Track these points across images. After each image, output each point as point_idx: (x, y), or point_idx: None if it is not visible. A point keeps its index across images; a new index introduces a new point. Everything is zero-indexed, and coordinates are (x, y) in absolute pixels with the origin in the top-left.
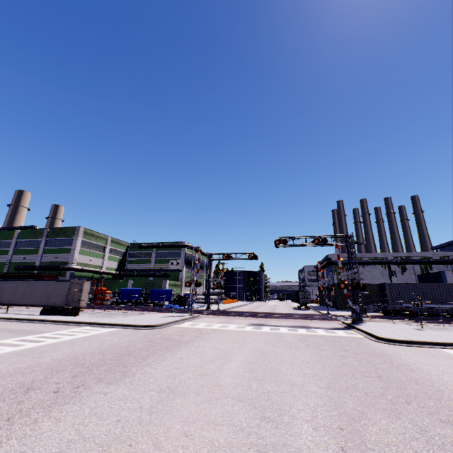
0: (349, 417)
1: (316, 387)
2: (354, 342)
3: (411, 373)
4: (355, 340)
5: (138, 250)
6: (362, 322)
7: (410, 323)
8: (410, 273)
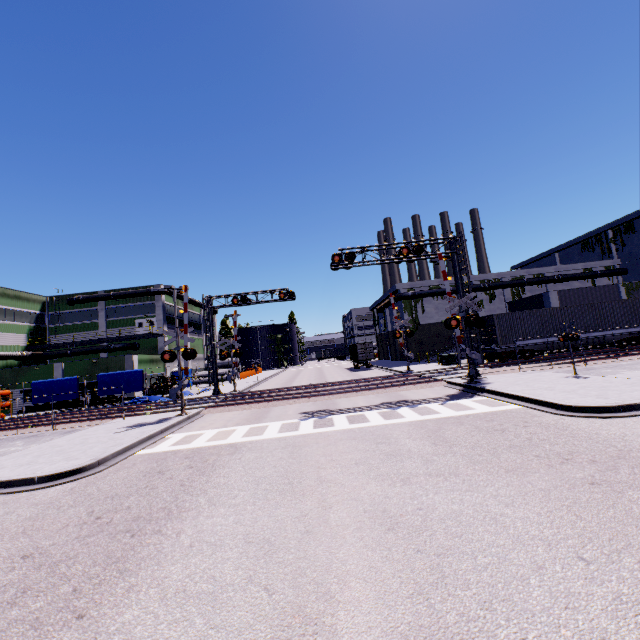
0: None
1: None
2: (538, 427)
3: None
4: (525, 418)
5: (68, 309)
6: (480, 378)
7: (543, 369)
8: (499, 301)
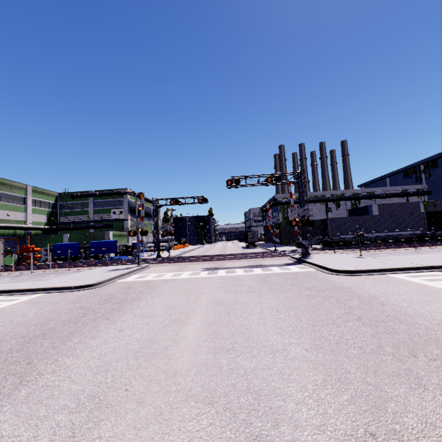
0: (368, 404)
1: (302, 350)
2: (312, 278)
3: (385, 308)
4: (311, 274)
5: (71, 201)
6: (309, 255)
7: (348, 252)
8: (342, 209)
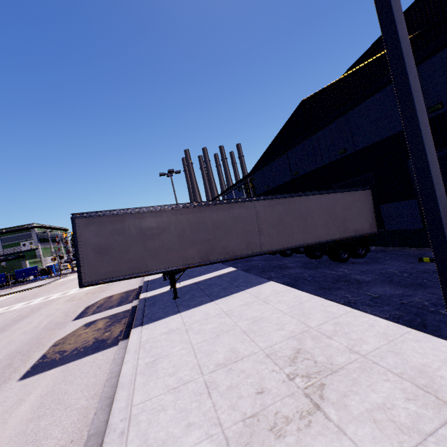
0: None
1: None
2: None
3: None
4: None
5: None
6: None
7: None
8: None
